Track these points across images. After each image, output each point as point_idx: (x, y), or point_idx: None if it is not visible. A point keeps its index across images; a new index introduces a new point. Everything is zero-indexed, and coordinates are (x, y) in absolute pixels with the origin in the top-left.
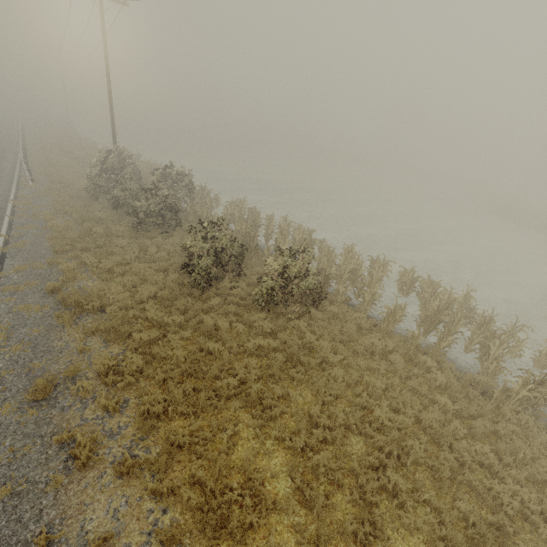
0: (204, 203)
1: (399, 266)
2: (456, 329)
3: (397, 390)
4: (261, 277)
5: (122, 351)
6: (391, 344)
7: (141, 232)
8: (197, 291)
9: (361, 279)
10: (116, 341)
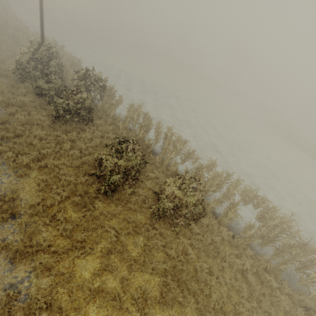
0: (111, 102)
1: (247, 184)
2: (288, 251)
3: (255, 313)
4: (157, 192)
5: (28, 275)
6: (248, 265)
7: (58, 123)
8: (103, 195)
9: (220, 189)
10: (23, 260)
